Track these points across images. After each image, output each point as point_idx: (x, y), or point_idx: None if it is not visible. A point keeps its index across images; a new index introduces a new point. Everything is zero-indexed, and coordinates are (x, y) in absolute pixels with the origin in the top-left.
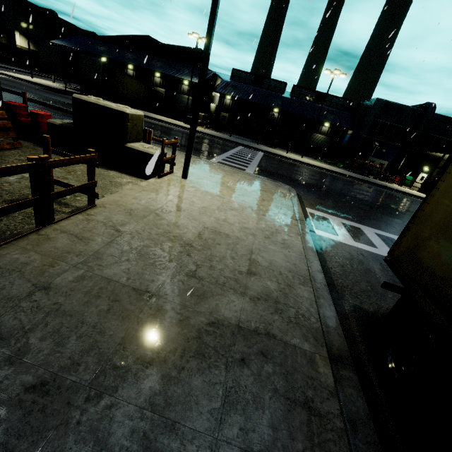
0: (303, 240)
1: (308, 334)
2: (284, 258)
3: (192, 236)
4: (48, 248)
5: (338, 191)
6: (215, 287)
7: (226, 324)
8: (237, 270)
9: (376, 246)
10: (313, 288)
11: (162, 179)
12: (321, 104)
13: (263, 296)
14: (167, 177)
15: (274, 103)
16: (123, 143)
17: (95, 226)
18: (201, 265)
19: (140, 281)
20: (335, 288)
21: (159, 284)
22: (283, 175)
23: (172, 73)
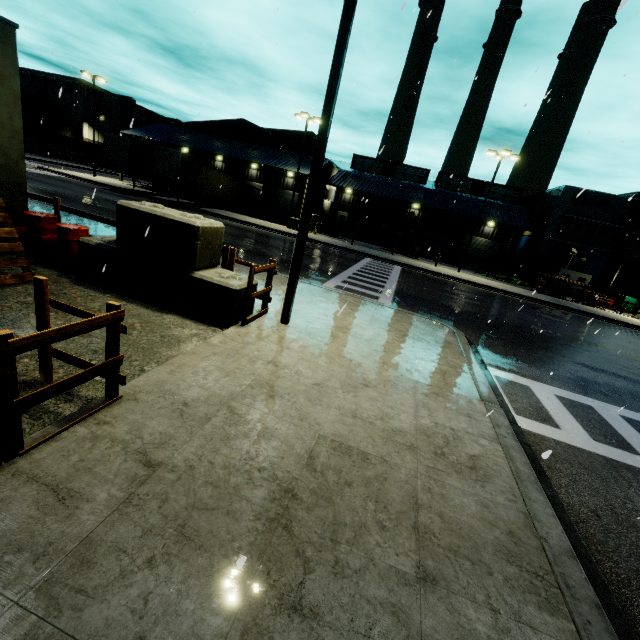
0: (508, 455)
1: None
2: (485, 516)
3: (295, 466)
4: None
5: (528, 327)
6: None
7: None
8: (395, 571)
9: (637, 449)
10: (574, 622)
11: (247, 326)
12: (481, 196)
13: None
14: (257, 323)
15: (413, 197)
16: (189, 272)
17: (105, 454)
18: (314, 563)
19: None
20: (611, 597)
21: None
22: (437, 304)
23: (273, 164)
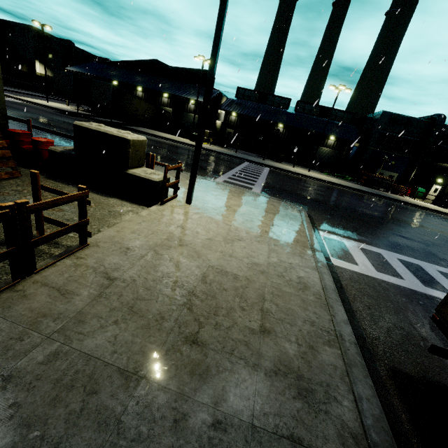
0: (321, 277)
1: (344, 432)
2: (302, 305)
3: (195, 281)
4: (21, 311)
5: (350, 207)
6: (221, 358)
7: (236, 423)
8: (248, 328)
9: (402, 276)
10: (341, 350)
11: (164, 205)
12: (326, 118)
13: (281, 368)
14: (170, 203)
15: (279, 118)
16: (125, 170)
17: (83, 273)
18: (204, 324)
19: (127, 355)
20: (366, 343)
21: (151, 359)
22: (291, 192)
23: (179, 94)
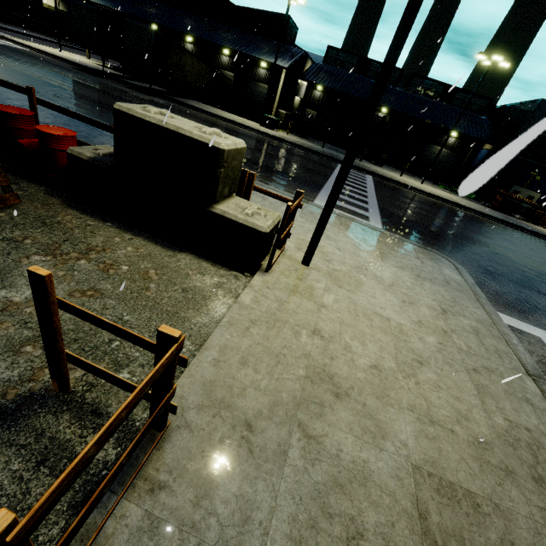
0: None
1: None
2: None
3: (413, 540)
4: None
5: (502, 254)
6: None
7: None
8: None
9: None
10: None
11: (272, 272)
12: (449, 103)
13: None
14: (279, 265)
15: (384, 100)
16: (207, 205)
17: None
18: None
19: None
20: None
21: None
22: (419, 225)
23: (247, 51)
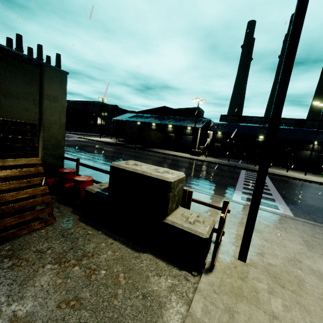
0: None
1: None
2: None
3: None
4: None
5: None
6: None
7: None
8: None
9: None
10: None
11: (215, 271)
12: (303, 127)
13: None
14: (220, 262)
15: (260, 132)
16: (162, 217)
17: None
18: None
19: None
20: None
21: None
22: (322, 208)
23: (180, 124)
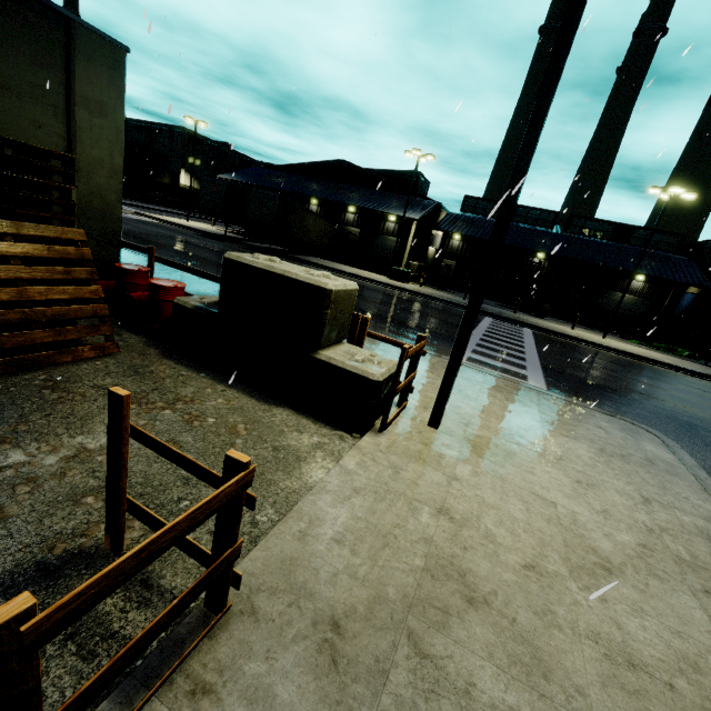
0: None
1: None
2: None
3: None
4: None
5: None
6: None
7: None
8: None
9: None
10: None
11: (387, 432)
12: (626, 243)
13: None
14: (398, 425)
15: (538, 244)
16: (311, 351)
17: None
18: None
19: None
20: None
21: None
22: (603, 387)
23: (374, 207)
